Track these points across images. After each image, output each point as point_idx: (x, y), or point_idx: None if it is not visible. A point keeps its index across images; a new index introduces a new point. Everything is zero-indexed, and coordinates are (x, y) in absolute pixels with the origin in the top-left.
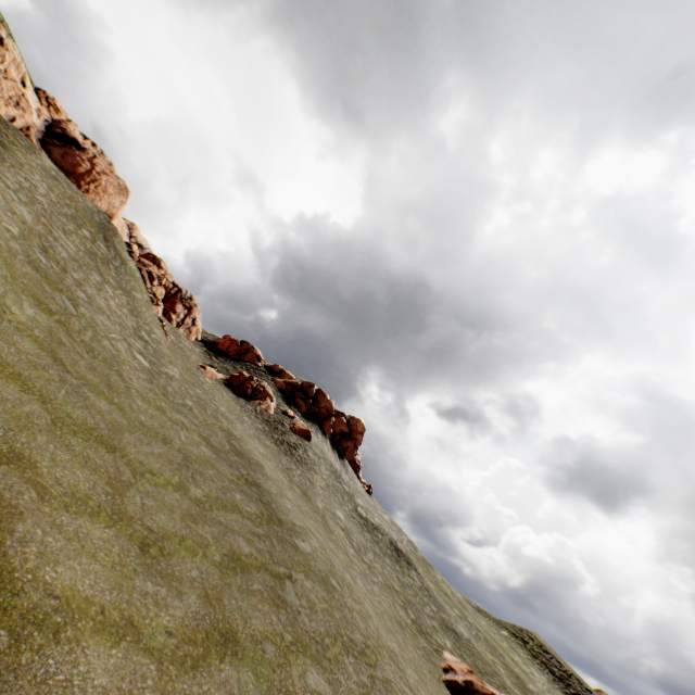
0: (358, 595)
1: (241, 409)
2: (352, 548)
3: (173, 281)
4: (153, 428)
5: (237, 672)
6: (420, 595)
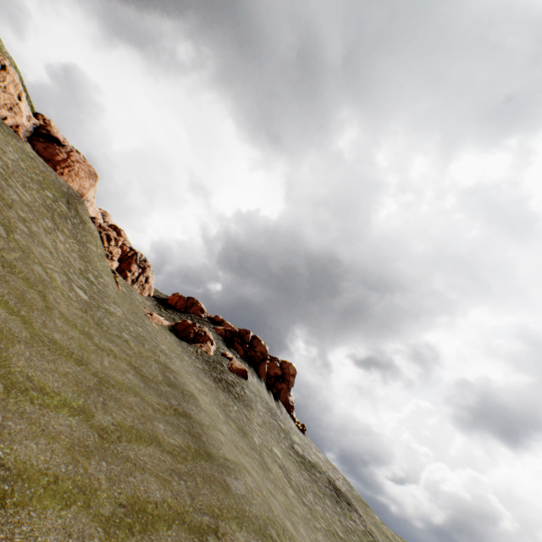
0: None
1: (183, 350)
2: (291, 489)
3: (130, 246)
4: (68, 348)
5: None
6: (365, 541)
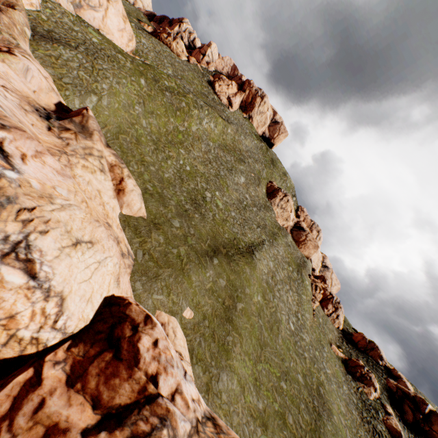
0: None
1: (344, 380)
2: None
3: (329, 291)
4: (279, 352)
5: (261, 434)
6: None
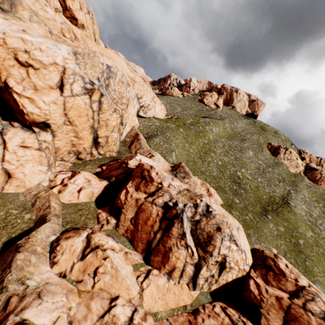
0: None
1: None
2: None
3: None
4: None
5: None
6: None
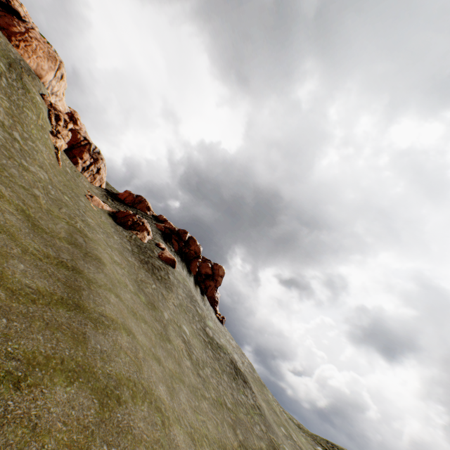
0: (167, 416)
1: (115, 231)
2: (189, 361)
3: (84, 136)
4: None
5: None
6: (252, 413)
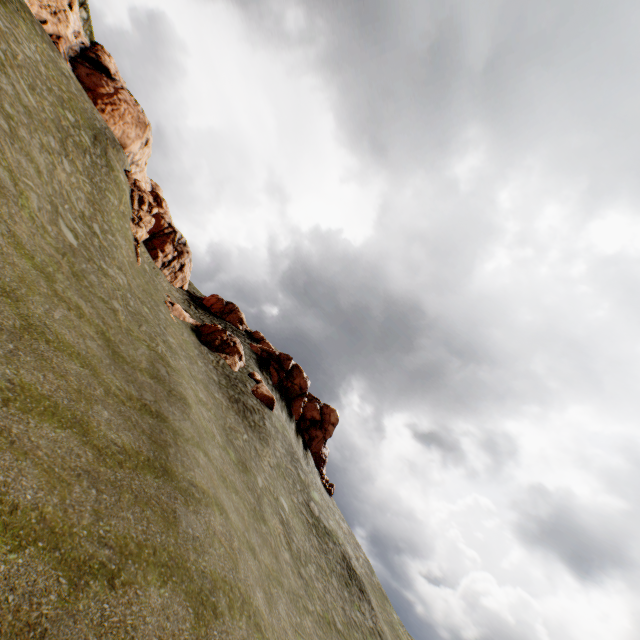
0: (267, 637)
1: (199, 354)
2: (288, 552)
3: (169, 222)
4: None
5: None
6: None
